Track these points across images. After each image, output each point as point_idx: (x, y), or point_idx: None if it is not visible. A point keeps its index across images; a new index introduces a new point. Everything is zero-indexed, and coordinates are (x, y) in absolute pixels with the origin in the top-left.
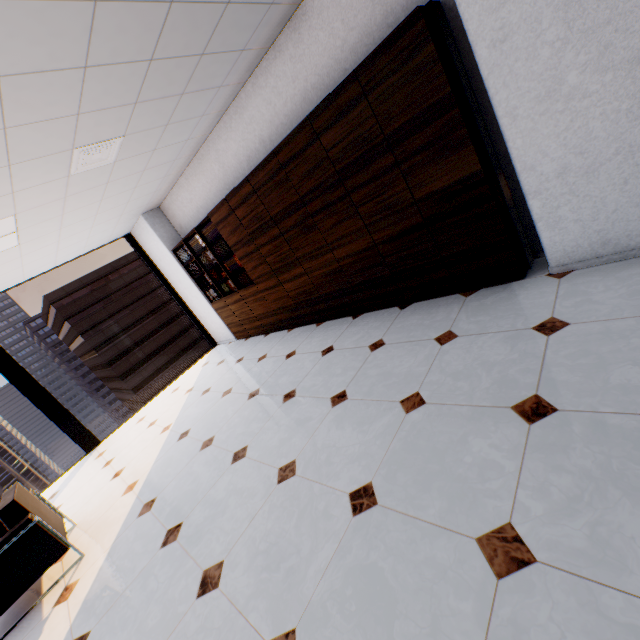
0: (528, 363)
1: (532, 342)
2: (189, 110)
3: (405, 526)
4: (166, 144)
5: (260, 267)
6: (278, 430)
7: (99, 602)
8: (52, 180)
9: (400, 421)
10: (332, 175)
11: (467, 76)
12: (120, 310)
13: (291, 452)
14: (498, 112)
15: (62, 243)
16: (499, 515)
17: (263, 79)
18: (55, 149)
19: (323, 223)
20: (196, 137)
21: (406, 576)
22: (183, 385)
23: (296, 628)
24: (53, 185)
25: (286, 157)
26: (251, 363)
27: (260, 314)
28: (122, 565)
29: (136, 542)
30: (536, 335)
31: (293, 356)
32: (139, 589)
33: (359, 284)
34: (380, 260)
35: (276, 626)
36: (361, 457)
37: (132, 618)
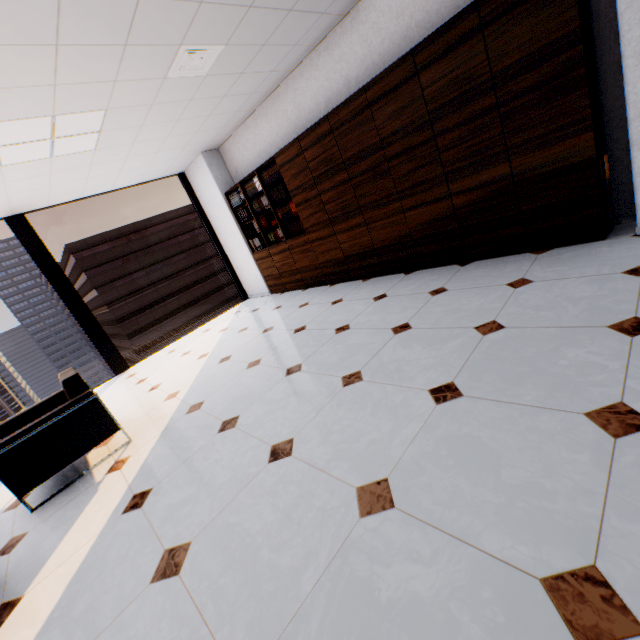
0: (621, 296)
1: (623, 282)
2: (288, 34)
3: (499, 408)
4: (253, 70)
5: (316, 215)
6: (335, 352)
7: (157, 469)
8: (150, 78)
9: (477, 340)
10: (422, 116)
11: (591, 20)
12: (137, 271)
13: (354, 366)
14: (625, 52)
15: (128, 162)
16: (608, 397)
17: (365, 14)
18: (167, 40)
19: (398, 169)
20: (280, 71)
21: (507, 440)
22: (215, 327)
23: (388, 478)
24: (148, 85)
25: (376, 94)
26: (292, 309)
27: (303, 267)
28: (177, 445)
29: (189, 430)
30: (627, 277)
31: (340, 302)
32: (201, 460)
33: (421, 238)
34: (451, 212)
35: (364, 477)
36: (437, 366)
37: (198, 478)
